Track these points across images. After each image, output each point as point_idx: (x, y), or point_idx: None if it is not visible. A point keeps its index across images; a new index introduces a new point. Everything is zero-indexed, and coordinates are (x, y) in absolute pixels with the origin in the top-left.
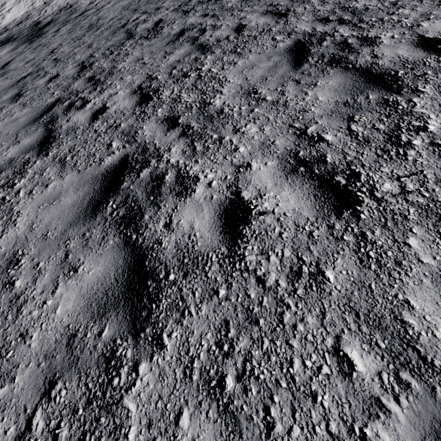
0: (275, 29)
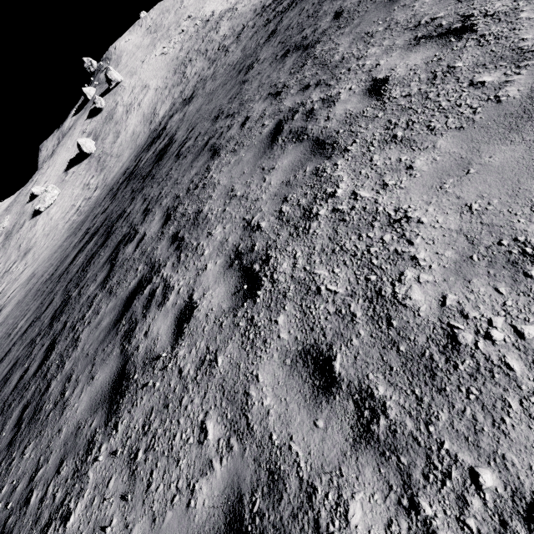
0: None
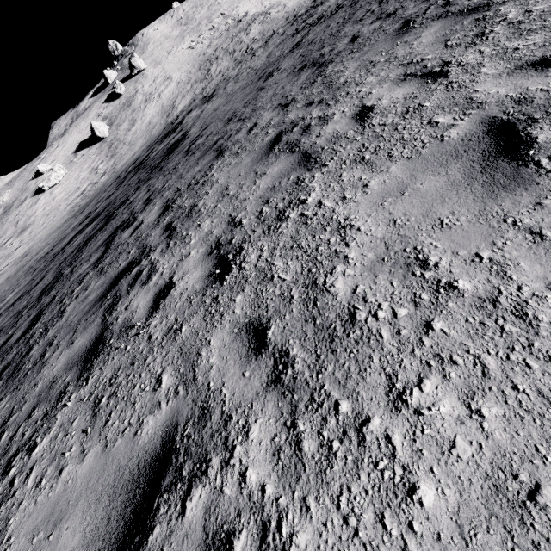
0: (370, 1)
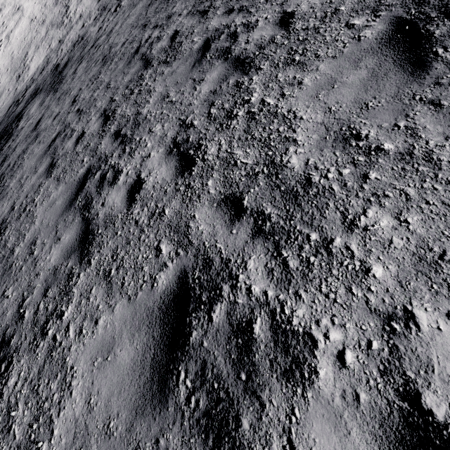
0: (345, 8)
